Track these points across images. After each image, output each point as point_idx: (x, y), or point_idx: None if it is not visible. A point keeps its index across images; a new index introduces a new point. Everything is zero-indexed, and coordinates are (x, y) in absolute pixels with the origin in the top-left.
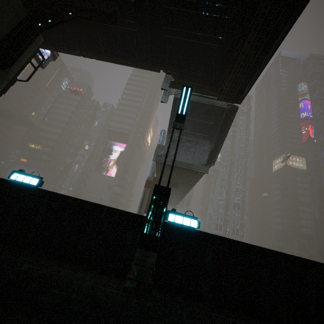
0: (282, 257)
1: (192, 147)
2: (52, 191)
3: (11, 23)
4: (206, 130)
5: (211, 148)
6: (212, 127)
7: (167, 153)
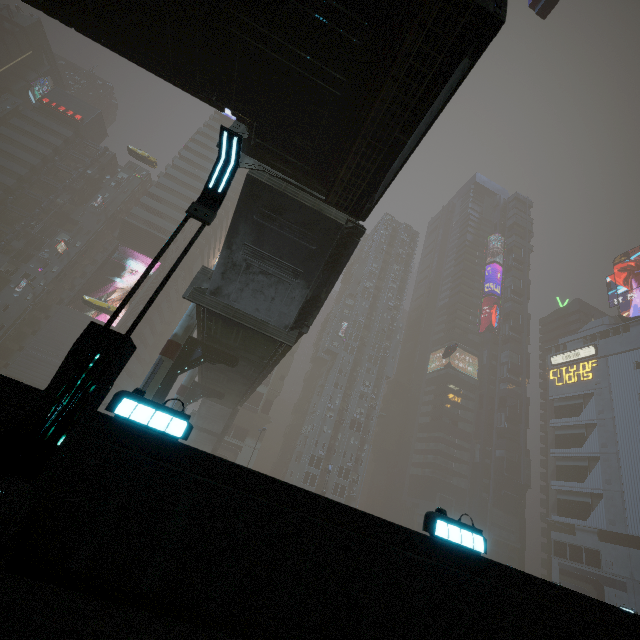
0: (343, 514)
1: (271, 286)
2: None
3: None
4: (301, 259)
5: (306, 296)
6: (313, 256)
7: (153, 261)
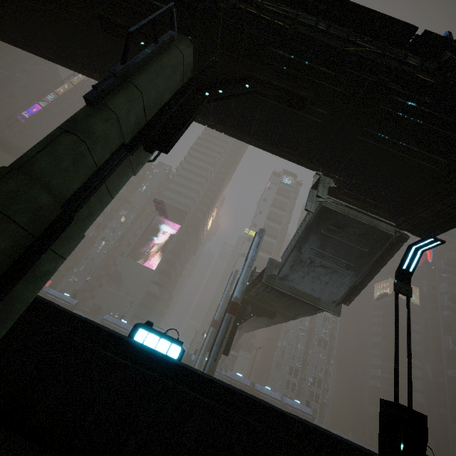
0: None
1: (326, 275)
2: (204, 376)
3: (175, 86)
4: (354, 257)
5: (354, 282)
6: (364, 256)
7: (397, 337)
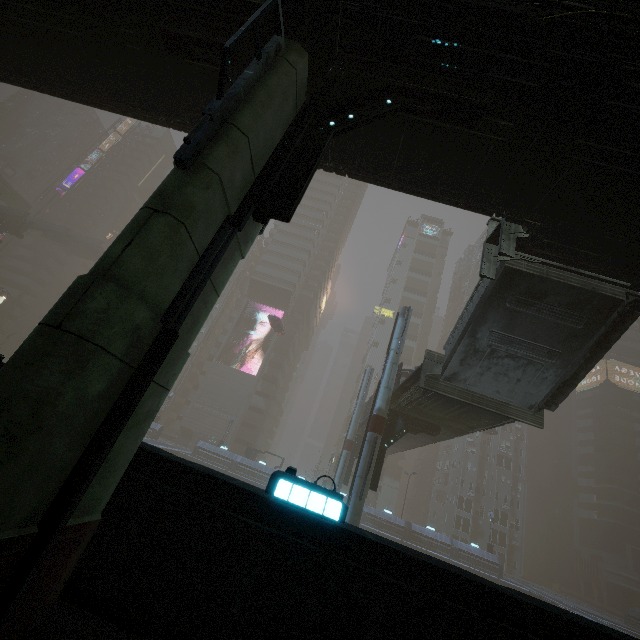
0: None
1: (517, 368)
2: (381, 543)
3: (287, 119)
4: (560, 339)
5: (562, 376)
6: (577, 336)
7: None
